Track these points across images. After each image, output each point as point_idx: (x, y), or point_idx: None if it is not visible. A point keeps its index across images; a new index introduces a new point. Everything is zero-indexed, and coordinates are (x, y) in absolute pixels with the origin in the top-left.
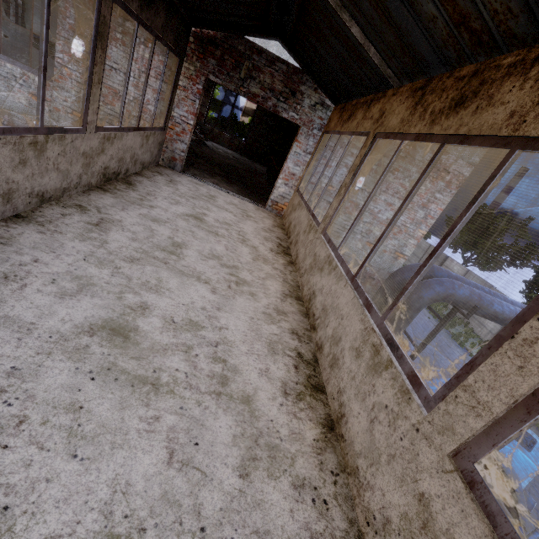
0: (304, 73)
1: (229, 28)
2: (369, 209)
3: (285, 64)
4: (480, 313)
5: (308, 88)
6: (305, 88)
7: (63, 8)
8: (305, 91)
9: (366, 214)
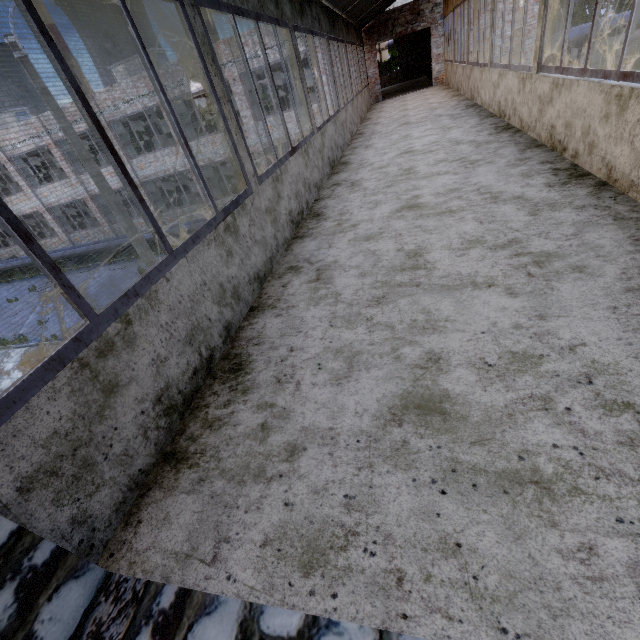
0: (418, 0)
1: (377, 15)
2: (497, 36)
3: (407, 5)
4: (599, 37)
5: (424, 5)
6: (423, 7)
7: (316, 68)
8: (423, 8)
9: (497, 40)
